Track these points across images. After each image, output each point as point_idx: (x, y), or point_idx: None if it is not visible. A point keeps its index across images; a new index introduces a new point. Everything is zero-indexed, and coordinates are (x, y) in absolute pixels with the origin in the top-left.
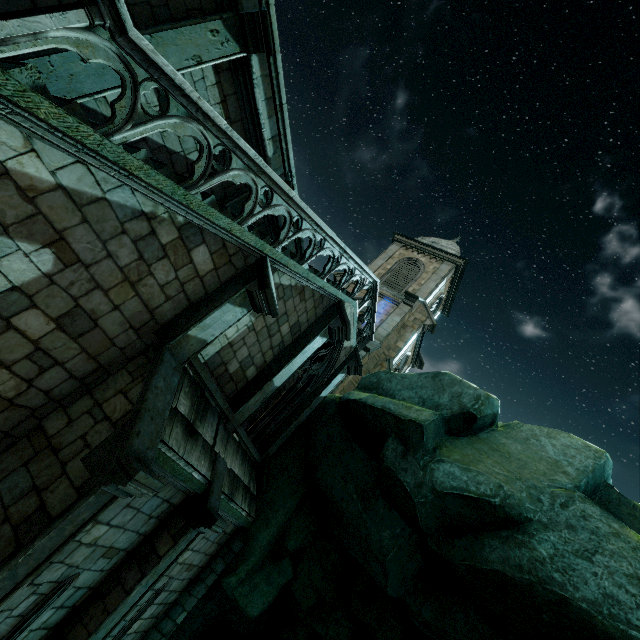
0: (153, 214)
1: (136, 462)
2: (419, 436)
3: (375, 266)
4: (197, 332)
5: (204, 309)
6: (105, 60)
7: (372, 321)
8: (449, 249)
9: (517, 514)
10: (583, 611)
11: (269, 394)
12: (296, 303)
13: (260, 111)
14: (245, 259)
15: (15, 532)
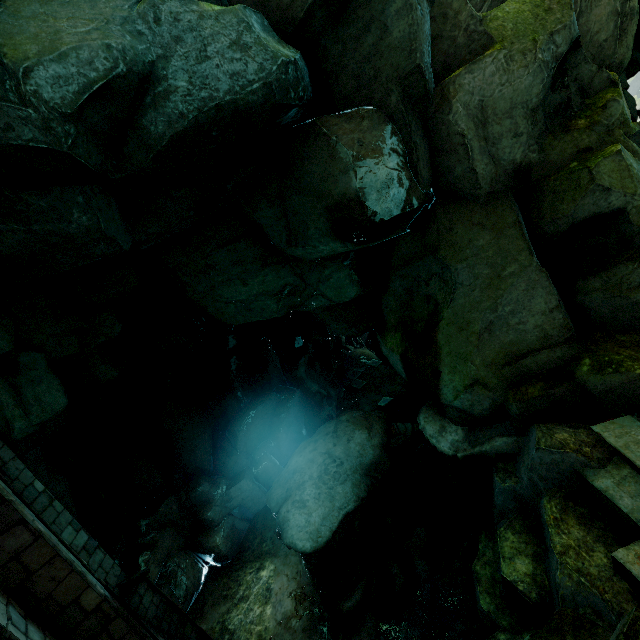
0: None
1: None
2: None
3: None
4: None
5: None
6: None
7: None
8: None
9: (143, 67)
10: (230, 103)
11: None
12: None
13: None
14: None
15: None
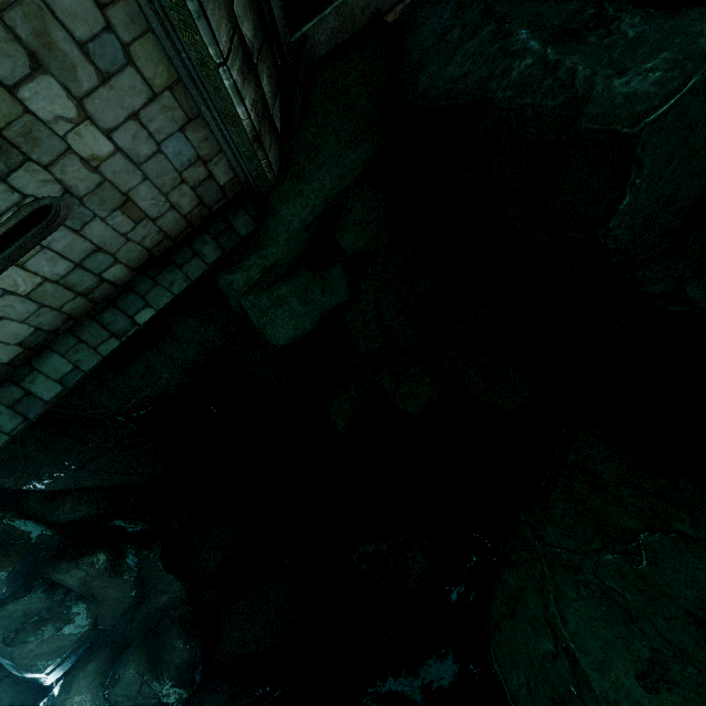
0: None
1: None
2: None
3: None
4: None
5: None
6: None
7: None
8: None
9: None
10: None
11: None
12: None
13: None
14: None
15: None
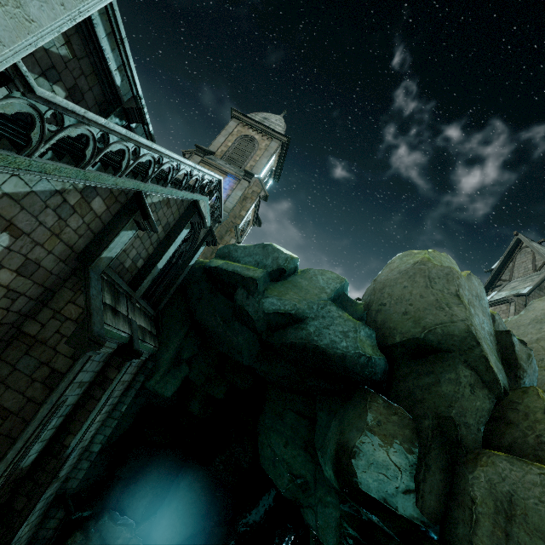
0: (63, 189)
1: (101, 338)
2: (255, 286)
3: (218, 143)
4: (106, 254)
5: (107, 238)
6: (20, 109)
7: (221, 205)
8: (277, 126)
9: (302, 316)
10: (323, 349)
11: (156, 274)
12: (165, 211)
13: (103, 47)
14: (126, 195)
15: (44, 384)
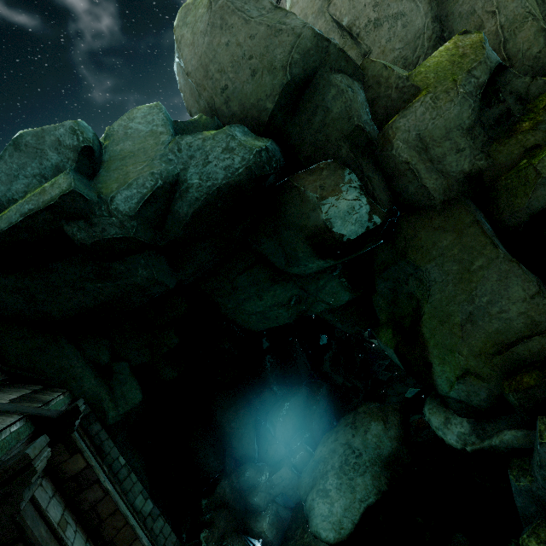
0: None
1: (3, 467)
2: (82, 200)
3: None
4: None
5: None
6: None
7: None
8: None
9: (173, 178)
10: (226, 185)
11: None
12: None
13: None
14: None
15: None
